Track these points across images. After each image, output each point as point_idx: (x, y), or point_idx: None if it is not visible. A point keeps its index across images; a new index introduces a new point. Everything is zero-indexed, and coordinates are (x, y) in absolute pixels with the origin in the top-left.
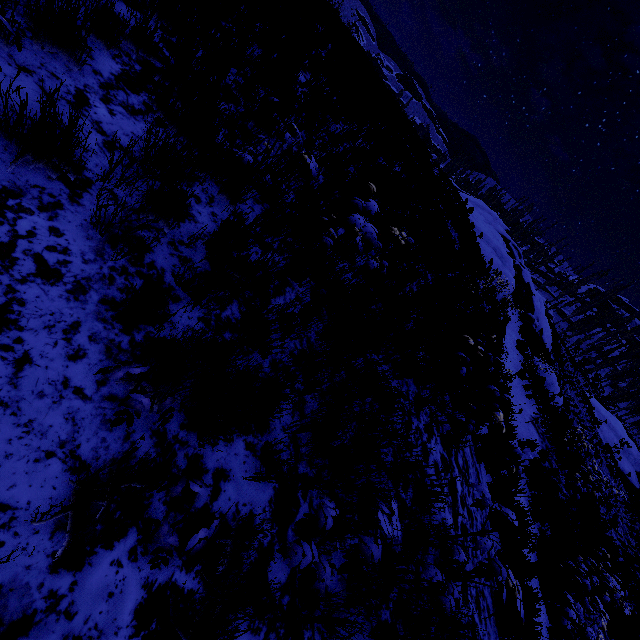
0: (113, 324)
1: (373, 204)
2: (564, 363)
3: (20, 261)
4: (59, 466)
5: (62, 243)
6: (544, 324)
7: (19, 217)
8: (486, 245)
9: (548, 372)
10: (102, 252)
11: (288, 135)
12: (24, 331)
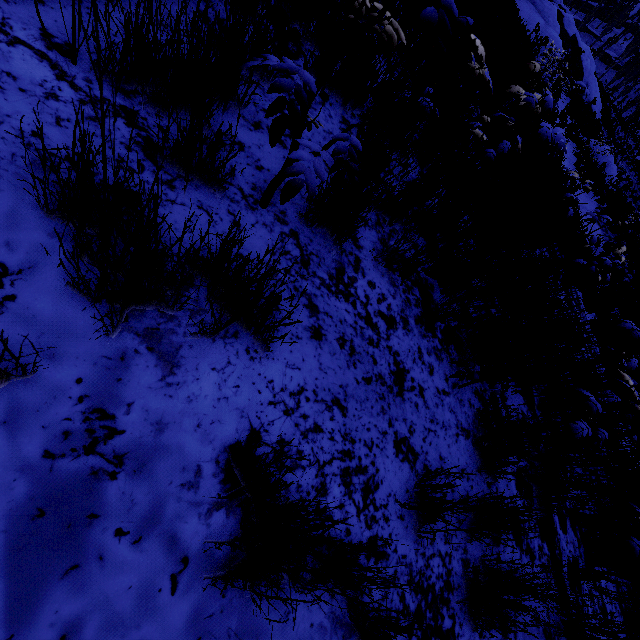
0: (427, 335)
1: (550, 97)
2: (614, 130)
3: (378, 324)
4: (462, 439)
5: (378, 292)
6: (593, 88)
7: (355, 289)
8: (523, 0)
9: (603, 152)
10: (393, 281)
11: (473, 57)
12: (409, 372)
